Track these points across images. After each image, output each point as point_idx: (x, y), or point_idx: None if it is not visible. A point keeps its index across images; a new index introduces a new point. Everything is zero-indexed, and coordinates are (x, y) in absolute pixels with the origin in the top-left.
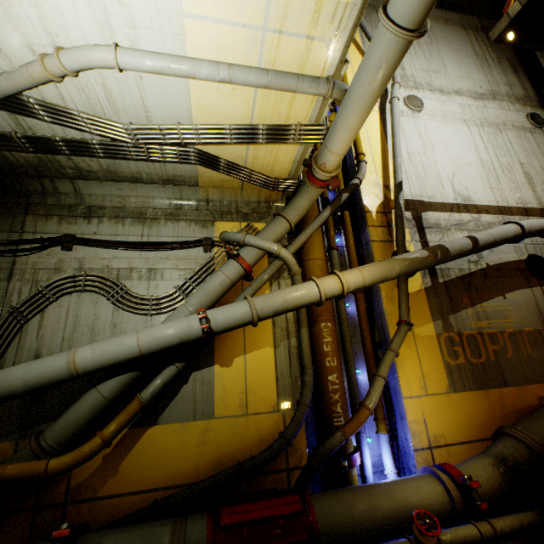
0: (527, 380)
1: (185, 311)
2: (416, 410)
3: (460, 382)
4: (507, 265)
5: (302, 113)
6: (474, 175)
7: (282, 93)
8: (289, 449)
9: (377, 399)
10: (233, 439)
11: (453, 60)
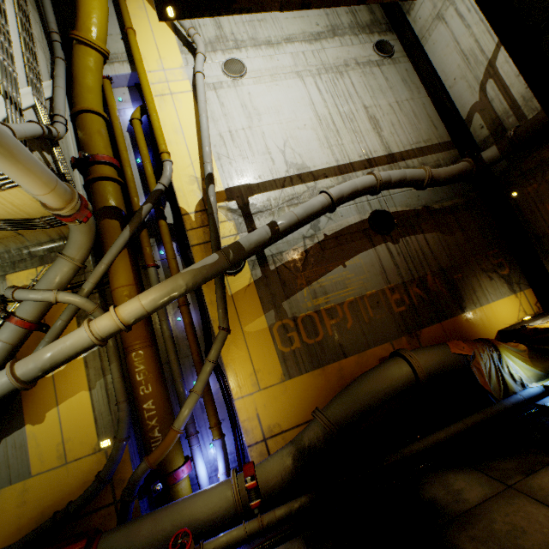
0: (368, 345)
1: None
2: (249, 407)
3: (295, 368)
4: (348, 230)
5: None
6: (310, 137)
7: None
8: (115, 483)
9: (187, 416)
10: (54, 490)
11: None
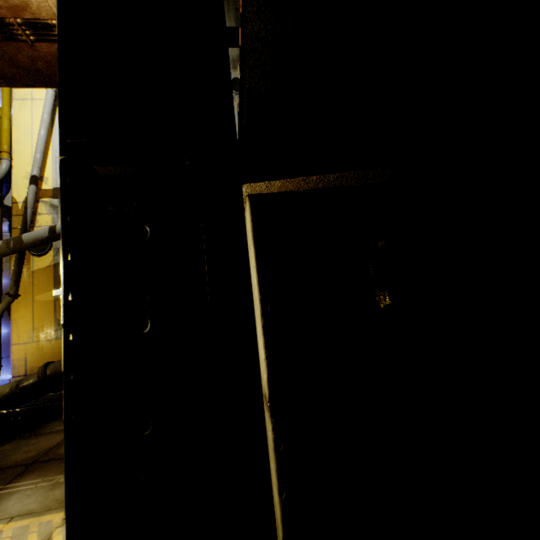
0: None
1: None
2: (22, 352)
3: None
4: None
5: None
6: None
7: None
8: None
9: None
10: None
11: None
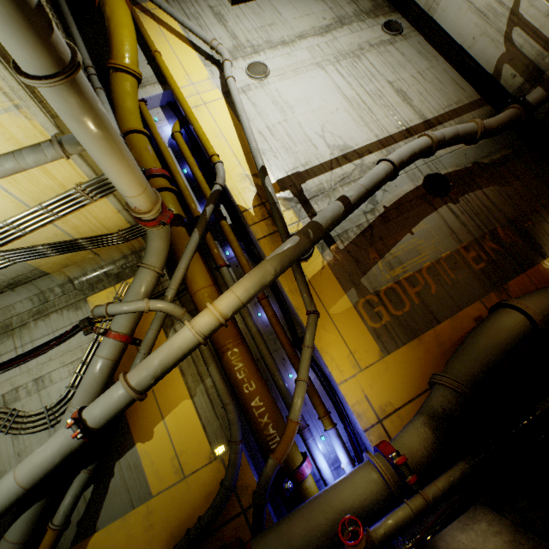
0: (458, 307)
1: (71, 415)
2: (355, 390)
3: (391, 342)
4: (406, 198)
5: (71, 175)
6: (345, 119)
7: (27, 171)
8: (238, 490)
9: (301, 406)
10: (179, 508)
11: (286, 3)
